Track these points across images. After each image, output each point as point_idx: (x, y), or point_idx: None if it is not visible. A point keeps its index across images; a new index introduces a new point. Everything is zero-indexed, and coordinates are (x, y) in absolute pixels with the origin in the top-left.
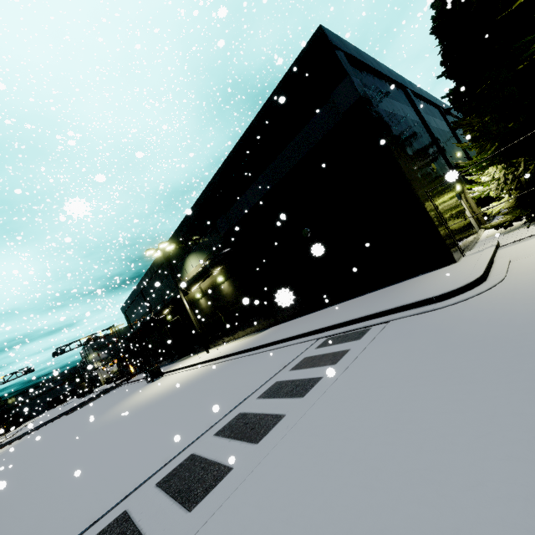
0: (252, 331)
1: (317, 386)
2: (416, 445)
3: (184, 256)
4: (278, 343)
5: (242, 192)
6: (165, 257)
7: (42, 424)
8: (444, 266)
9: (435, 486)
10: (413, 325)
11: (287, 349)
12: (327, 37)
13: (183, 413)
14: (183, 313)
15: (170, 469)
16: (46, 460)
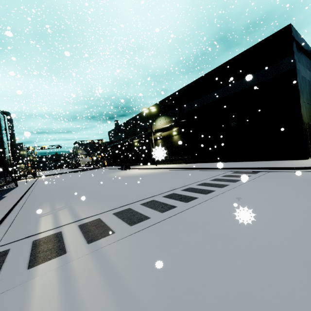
0: (182, 162)
1: (240, 181)
2: (290, 192)
3: (157, 116)
4: (206, 168)
5: (205, 94)
6: (146, 114)
7: (61, 173)
8: (299, 159)
9: (296, 196)
10: (283, 174)
11: (213, 171)
12: (291, 31)
13: (168, 179)
14: (145, 144)
15: (183, 188)
16: (94, 182)
